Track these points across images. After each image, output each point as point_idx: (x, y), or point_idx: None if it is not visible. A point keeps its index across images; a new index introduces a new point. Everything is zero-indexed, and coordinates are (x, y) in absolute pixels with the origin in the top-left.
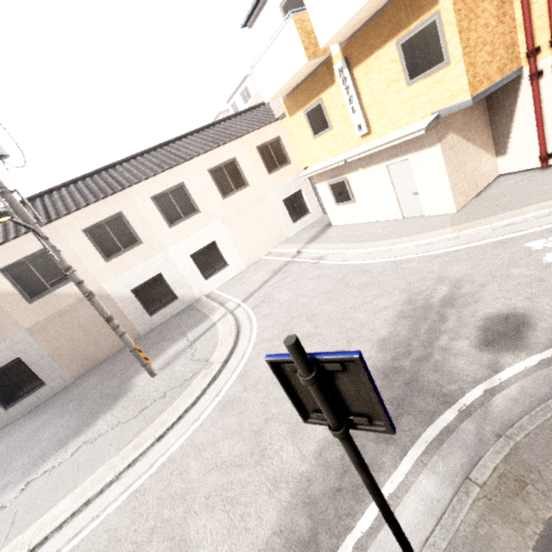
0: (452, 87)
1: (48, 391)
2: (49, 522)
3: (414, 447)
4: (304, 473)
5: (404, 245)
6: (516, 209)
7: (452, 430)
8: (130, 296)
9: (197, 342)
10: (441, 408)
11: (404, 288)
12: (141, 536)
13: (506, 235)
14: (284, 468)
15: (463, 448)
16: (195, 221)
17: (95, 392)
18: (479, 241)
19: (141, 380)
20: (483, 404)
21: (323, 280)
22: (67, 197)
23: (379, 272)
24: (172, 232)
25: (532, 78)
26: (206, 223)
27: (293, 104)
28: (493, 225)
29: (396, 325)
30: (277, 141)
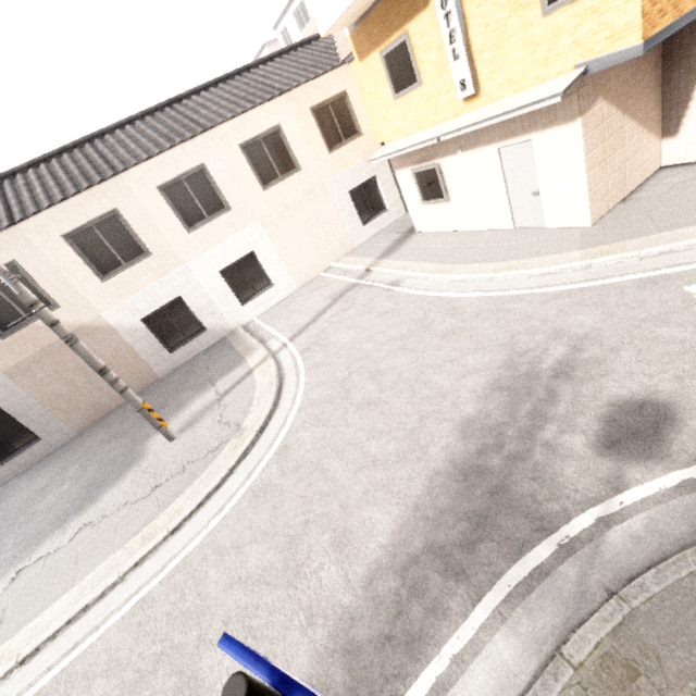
0: (615, 21)
1: (46, 447)
2: (41, 628)
3: (492, 591)
4: (348, 608)
5: (512, 273)
6: (679, 227)
7: (546, 573)
8: (141, 327)
9: (227, 397)
10: (535, 537)
11: (504, 342)
12: (146, 663)
13: (659, 269)
14: (322, 596)
15: (558, 602)
16: (224, 222)
17: (101, 455)
18: (618, 277)
19: (157, 444)
20: (593, 538)
21: (396, 318)
22: (36, 185)
23: (472, 312)
24: (193, 239)
25: None
26: (240, 226)
27: (365, 40)
28: (642, 252)
29: (487, 400)
30: (342, 100)
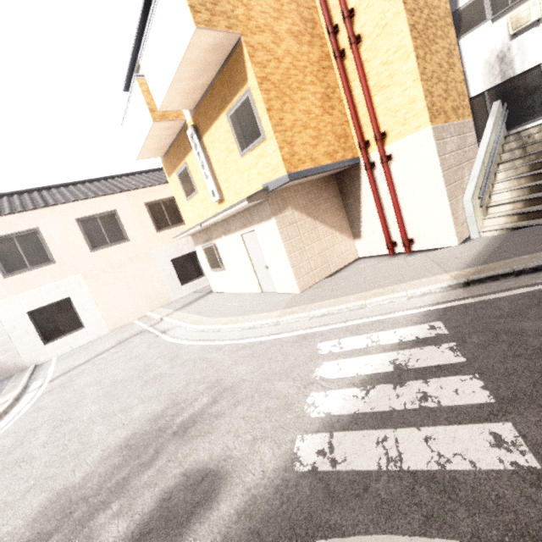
0: (272, 161)
1: None
2: None
3: None
4: None
5: (231, 326)
6: (341, 296)
7: None
8: None
9: None
10: None
11: (176, 391)
12: None
13: (314, 327)
14: None
15: None
16: (45, 272)
17: None
18: (288, 332)
19: None
20: None
21: (135, 362)
22: None
23: (184, 359)
24: (8, 282)
25: (365, 168)
26: (61, 276)
27: (169, 165)
28: (310, 313)
29: (104, 461)
30: (172, 201)
